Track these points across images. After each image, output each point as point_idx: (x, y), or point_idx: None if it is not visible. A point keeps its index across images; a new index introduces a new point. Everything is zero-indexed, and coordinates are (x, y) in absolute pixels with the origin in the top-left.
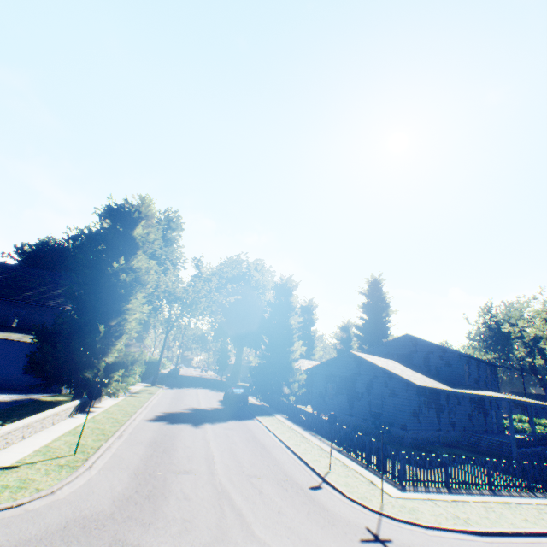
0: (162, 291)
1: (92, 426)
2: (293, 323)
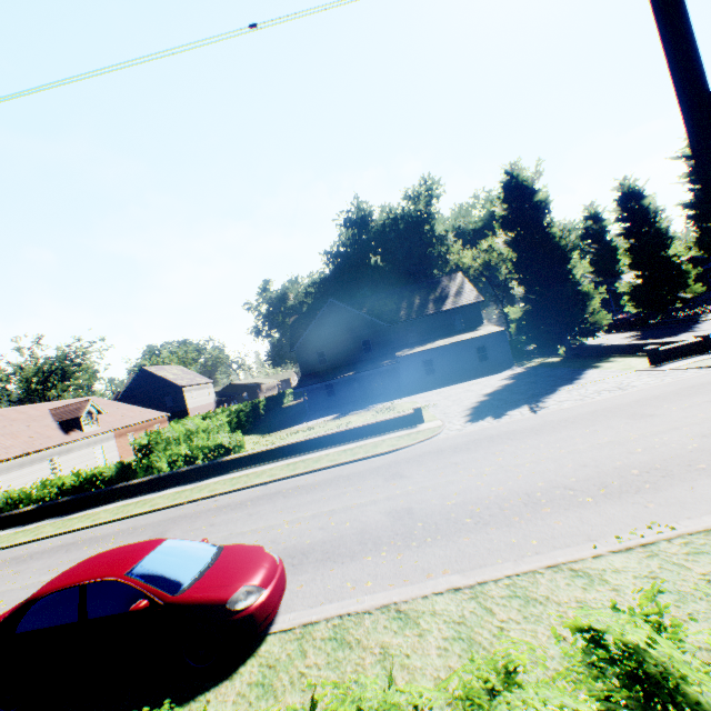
0: (481, 265)
1: None
2: (664, 226)
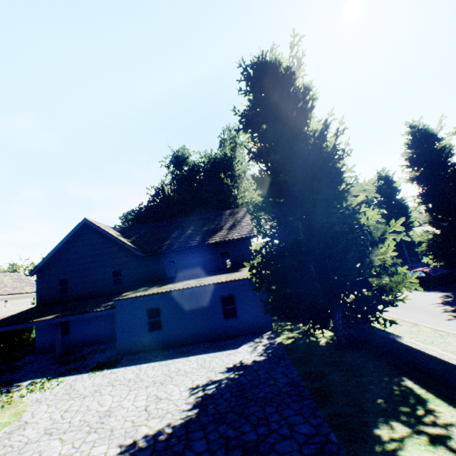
0: None
1: None
2: None
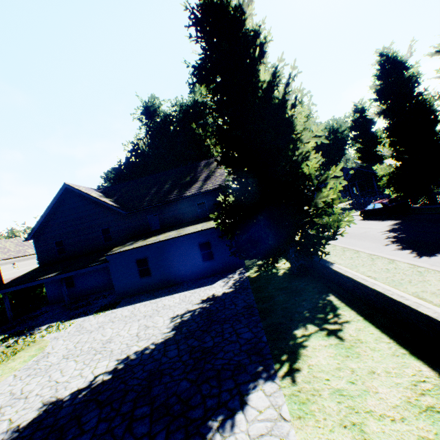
0: None
1: (435, 291)
2: (429, 99)
